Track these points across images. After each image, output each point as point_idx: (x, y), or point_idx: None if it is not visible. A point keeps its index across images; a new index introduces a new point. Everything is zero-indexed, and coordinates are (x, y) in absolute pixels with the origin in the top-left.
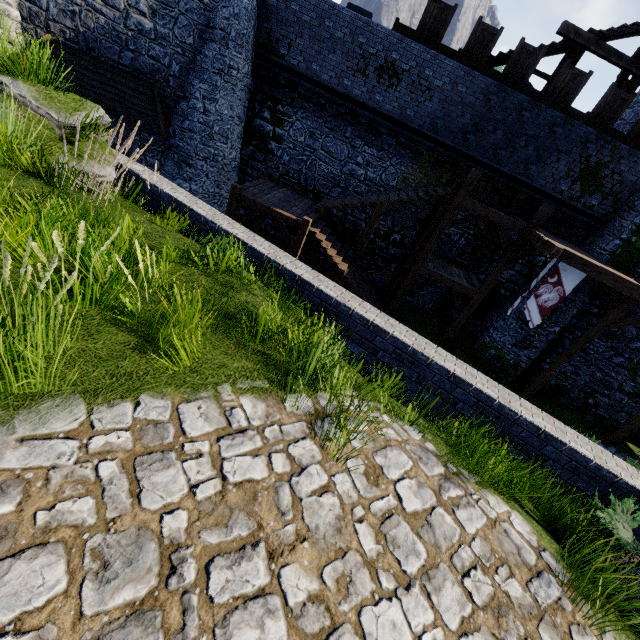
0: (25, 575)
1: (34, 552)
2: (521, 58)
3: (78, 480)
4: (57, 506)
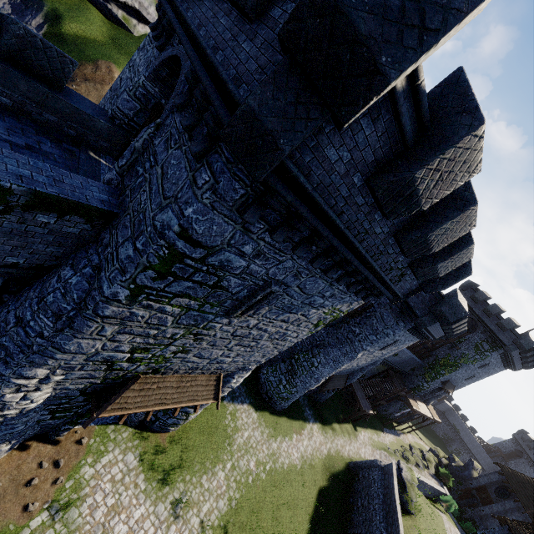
0: None
1: None
2: (418, 347)
3: None
4: None
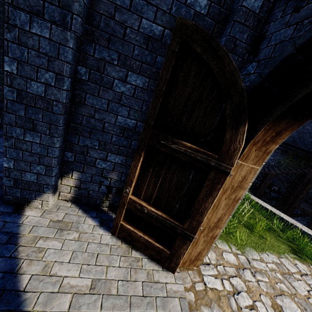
0: (287, 302)
1: (284, 296)
2: None
3: (275, 277)
4: (277, 283)
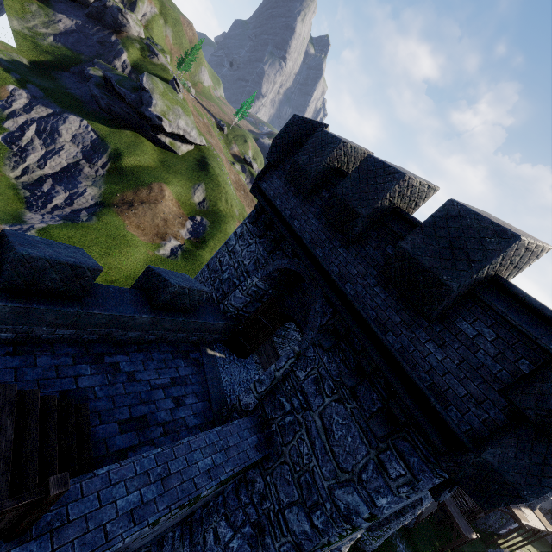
0: None
1: None
2: None
3: None
4: None
